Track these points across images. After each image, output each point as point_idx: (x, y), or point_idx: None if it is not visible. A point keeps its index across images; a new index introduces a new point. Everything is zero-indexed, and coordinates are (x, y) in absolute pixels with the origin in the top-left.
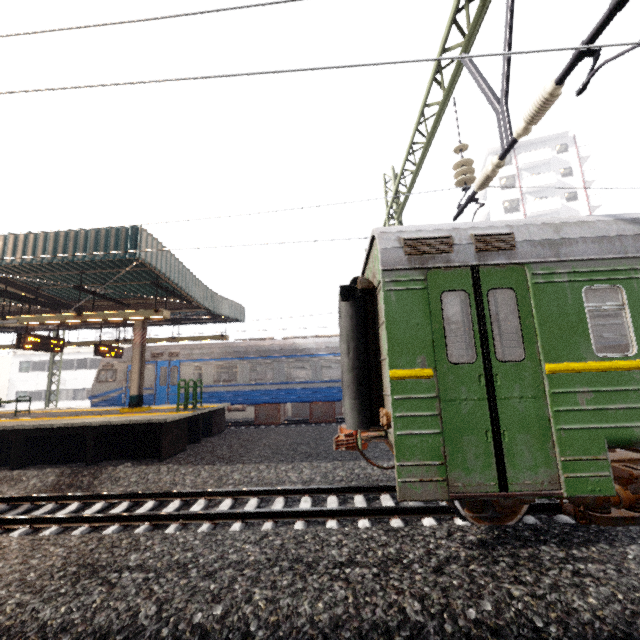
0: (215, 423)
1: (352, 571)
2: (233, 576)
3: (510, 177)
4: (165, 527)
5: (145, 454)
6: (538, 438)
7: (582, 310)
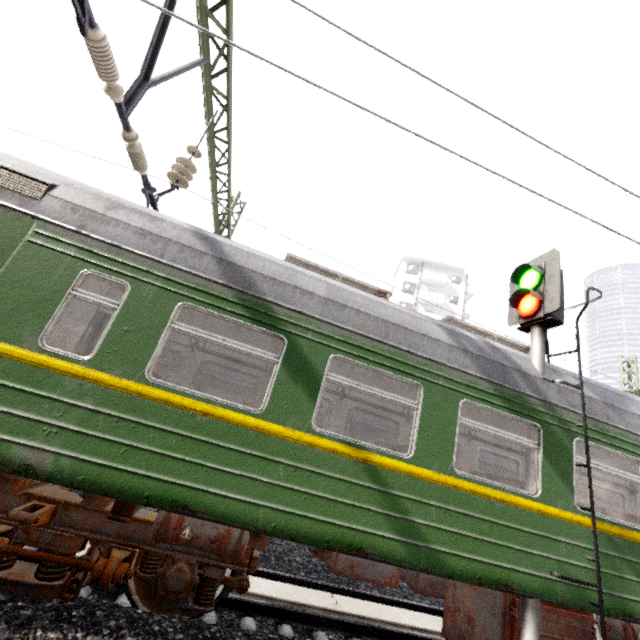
0: None
1: None
2: None
3: (412, 285)
4: None
5: None
6: None
7: (64, 291)
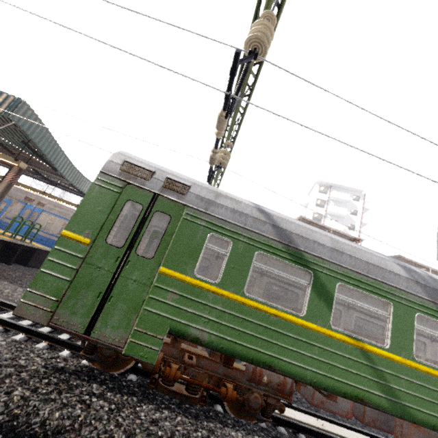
0: (35, 258)
1: None
2: None
3: (323, 201)
4: None
5: None
6: (130, 310)
7: (202, 245)
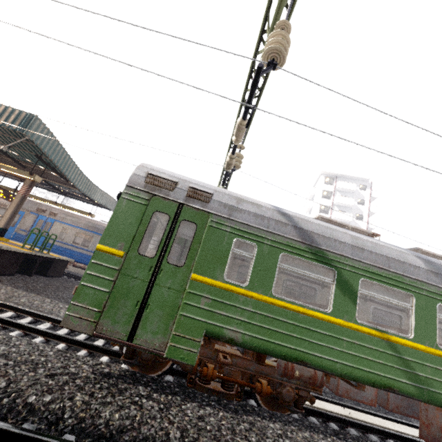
0: (54, 268)
1: None
2: None
3: (329, 192)
4: None
5: None
6: (167, 316)
7: (229, 250)
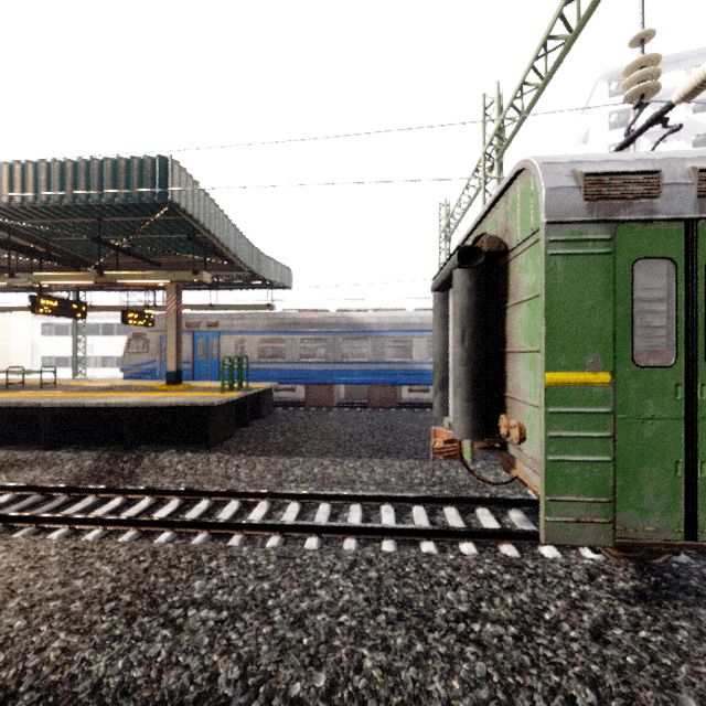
0: (263, 405)
1: (482, 628)
2: (329, 625)
3: (624, 112)
4: (226, 536)
5: (190, 439)
6: None
7: None
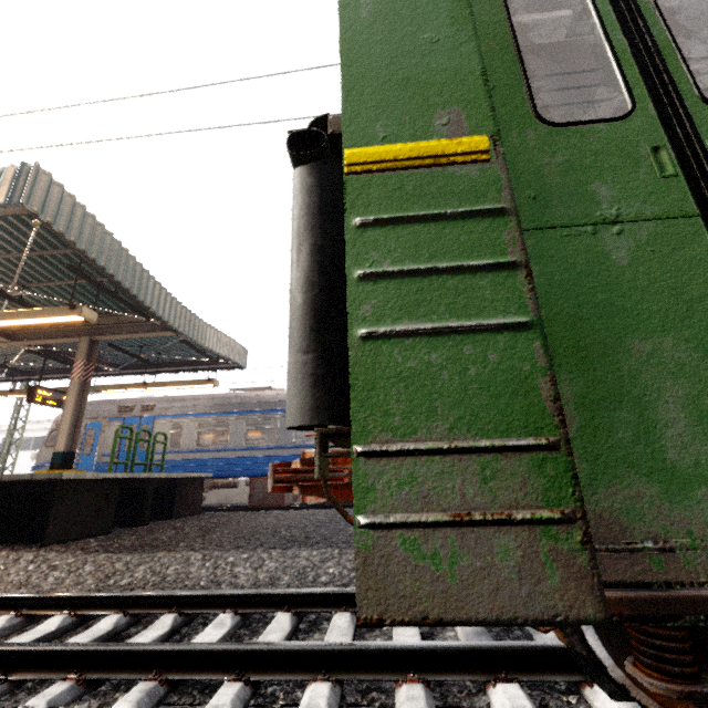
0: (182, 499)
1: None
2: None
3: None
4: None
5: (29, 536)
6: None
7: None
